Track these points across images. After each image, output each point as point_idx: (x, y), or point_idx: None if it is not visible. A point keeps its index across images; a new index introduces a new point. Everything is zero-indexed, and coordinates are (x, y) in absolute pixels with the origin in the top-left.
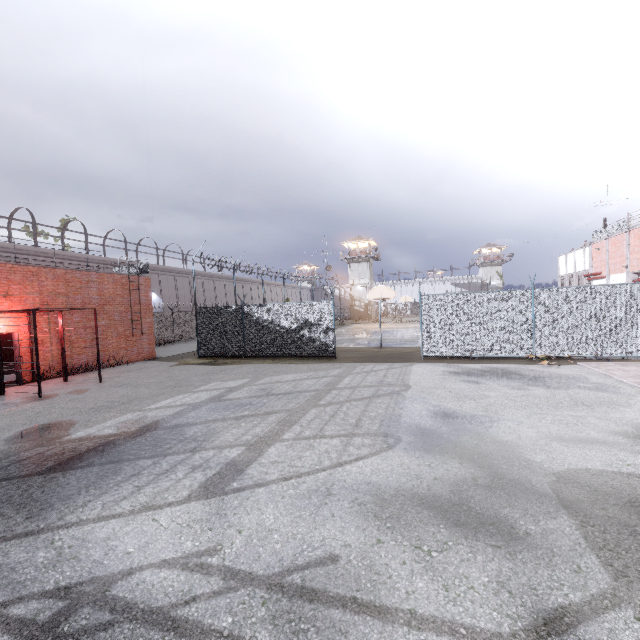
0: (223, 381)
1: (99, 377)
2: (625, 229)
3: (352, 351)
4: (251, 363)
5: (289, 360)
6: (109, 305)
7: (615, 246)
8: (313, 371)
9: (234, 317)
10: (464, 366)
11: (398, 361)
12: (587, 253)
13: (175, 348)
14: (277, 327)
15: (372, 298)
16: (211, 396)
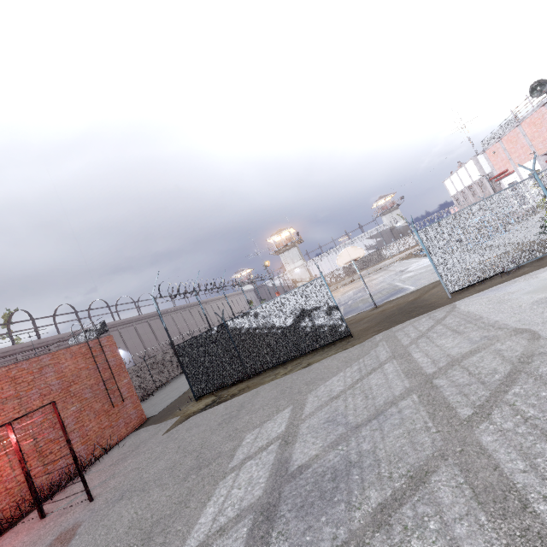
0: (257, 427)
1: (87, 494)
2: (516, 124)
3: (355, 322)
4: (263, 383)
5: (303, 361)
6: (74, 384)
7: (511, 142)
8: (353, 363)
9: (220, 339)
10: (520, 282)
11: (425, 311)
12: (469, 168)
13: (162, 397)
14: (272, 330)
15: (343, 264)
16: (269, 469)
